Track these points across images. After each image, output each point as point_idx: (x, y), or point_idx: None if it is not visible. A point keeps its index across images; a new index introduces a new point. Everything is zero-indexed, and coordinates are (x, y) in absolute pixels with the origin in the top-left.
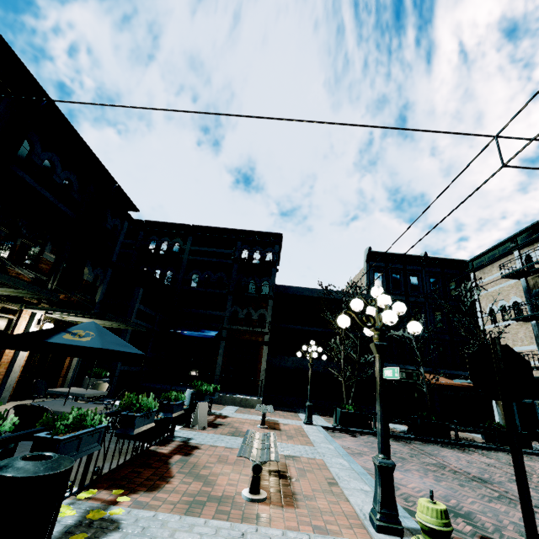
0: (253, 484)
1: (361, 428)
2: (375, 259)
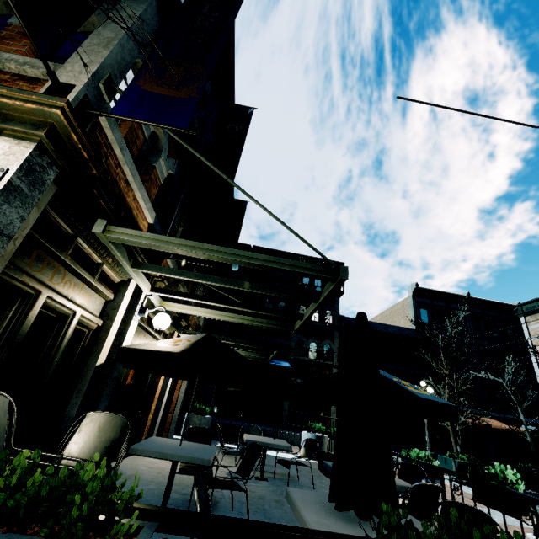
0: None
1: None
2: (420, 295)
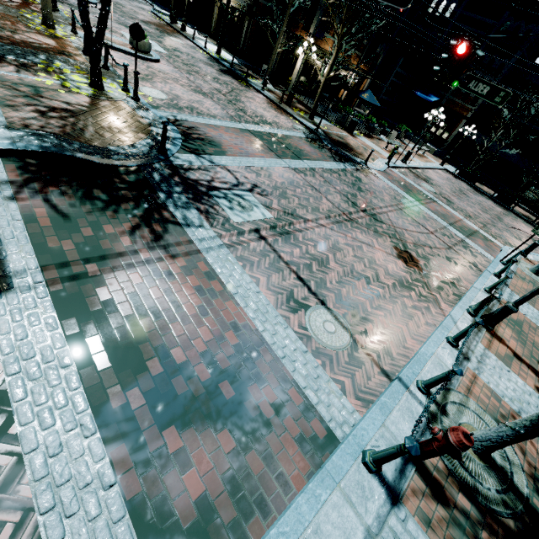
0: (386, 146)
1: (466, 180)
2: None
